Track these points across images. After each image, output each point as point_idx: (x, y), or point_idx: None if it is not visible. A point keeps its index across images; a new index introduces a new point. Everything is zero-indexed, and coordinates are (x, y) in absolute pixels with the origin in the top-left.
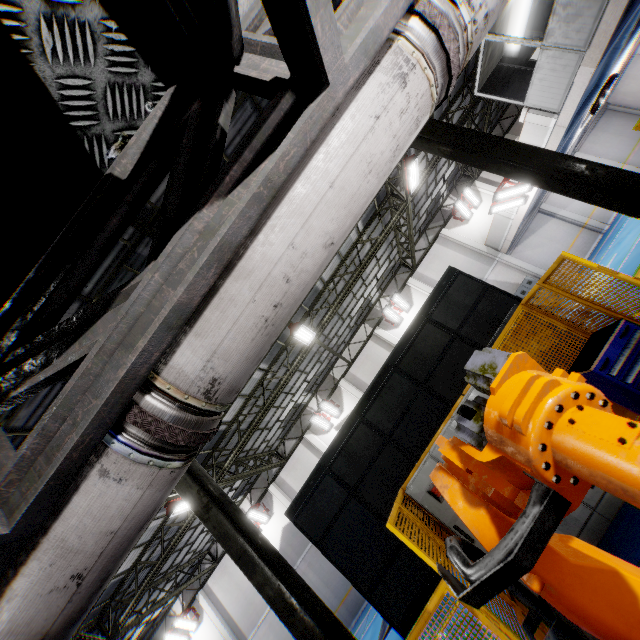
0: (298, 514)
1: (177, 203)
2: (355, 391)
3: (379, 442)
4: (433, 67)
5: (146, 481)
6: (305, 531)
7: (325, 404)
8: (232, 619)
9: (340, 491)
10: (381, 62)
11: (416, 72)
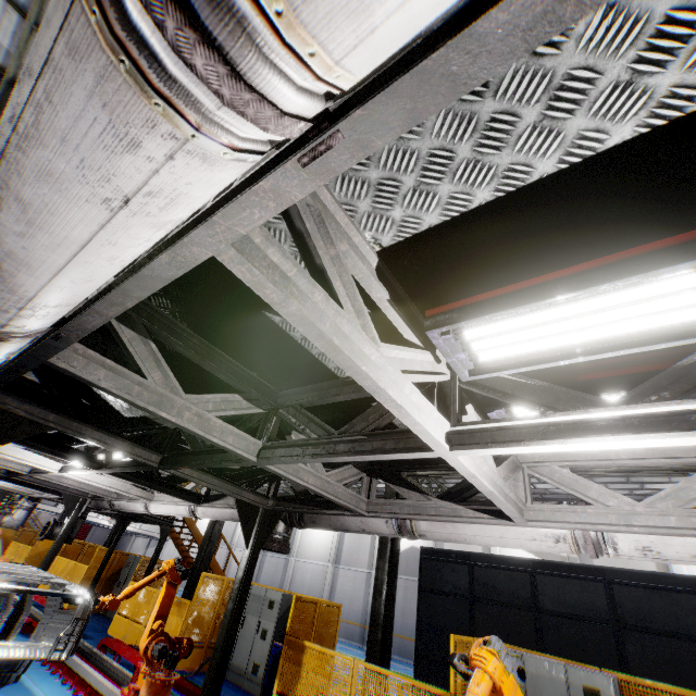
0: (427, 558)
1: (457, 489)
2: None
3: (527, 602)
4: (580, 548)
5: (392, 533)
6: (421, 572)
7: None
8: (342, 545)
9: (465, 586)
10: (554, 529)
11: (566, 544)
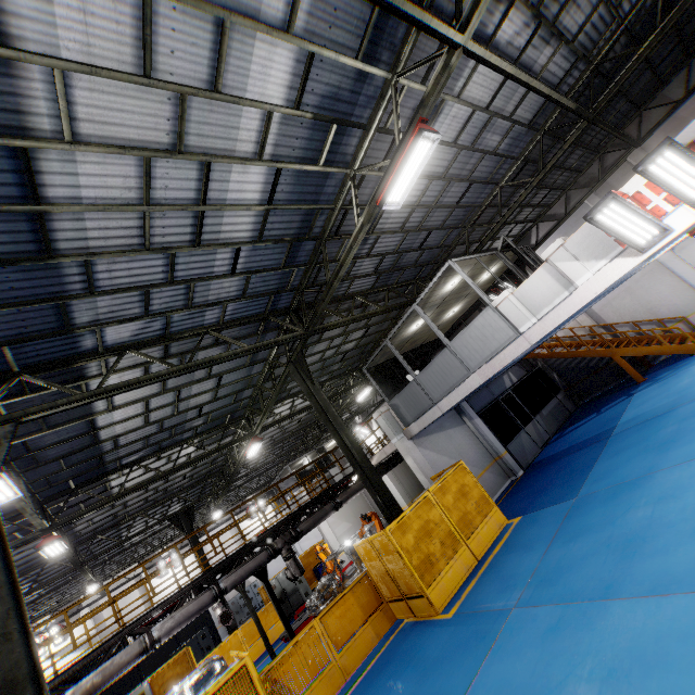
0: None
1: None
2: (91, 624)
3: None
4: None
5: None
6: None
7: (57, 628)
8: None
9: None
10: None
11: None
